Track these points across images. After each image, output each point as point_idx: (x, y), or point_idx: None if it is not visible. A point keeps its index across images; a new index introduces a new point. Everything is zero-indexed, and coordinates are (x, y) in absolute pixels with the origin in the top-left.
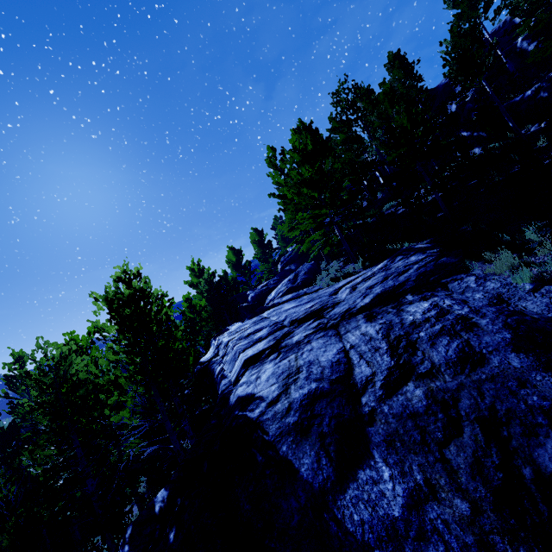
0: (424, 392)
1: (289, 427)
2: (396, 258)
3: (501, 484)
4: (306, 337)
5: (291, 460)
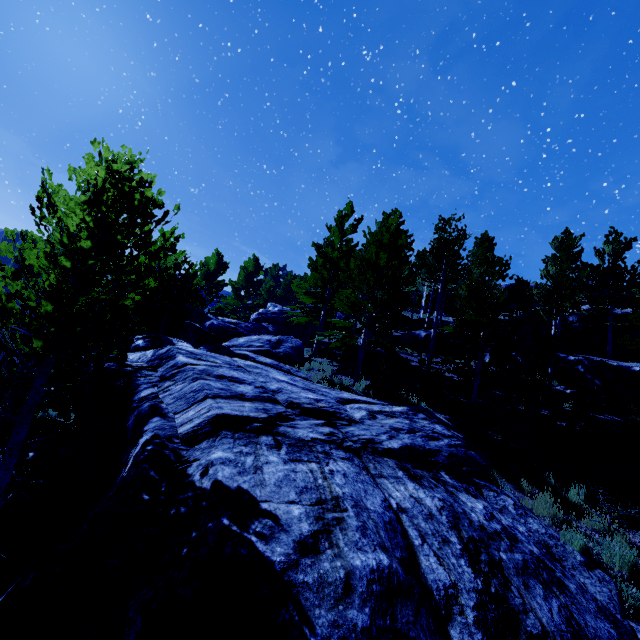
0: None
1: (357, 635)
2: (418, 413)
3: None
4: (316, 442)
5: None
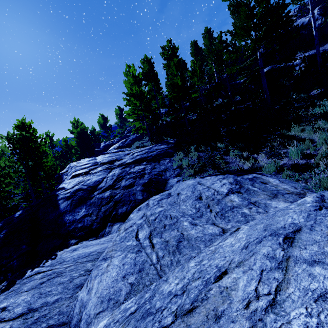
0: (110, 193)
1: (65, 197)
2: (158, 144)
3: (107, 214)
4: (100, 171)
5: (60, 205)
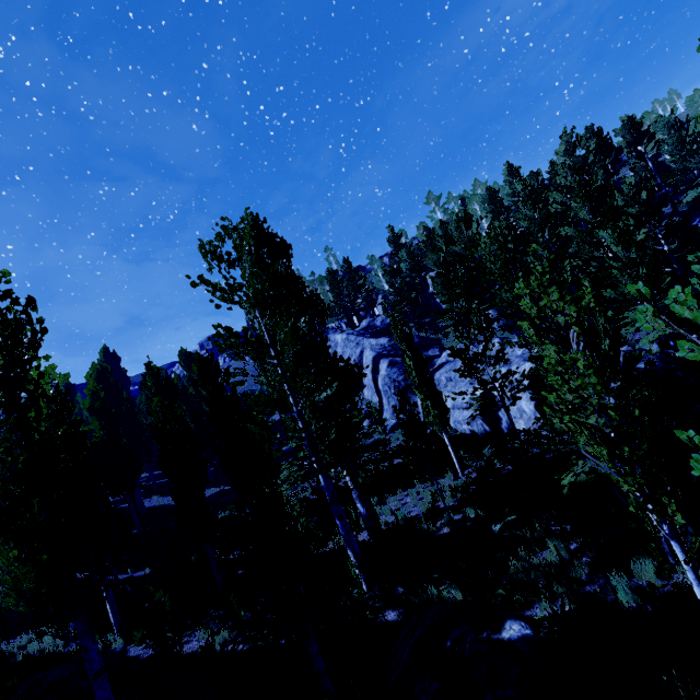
0: None
1: None
2: None
3: None
4: None
5: None
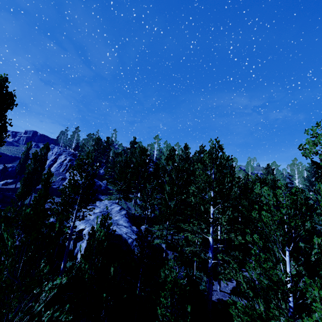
0: None
1: None
2: None
3: None
4: None
5: None
